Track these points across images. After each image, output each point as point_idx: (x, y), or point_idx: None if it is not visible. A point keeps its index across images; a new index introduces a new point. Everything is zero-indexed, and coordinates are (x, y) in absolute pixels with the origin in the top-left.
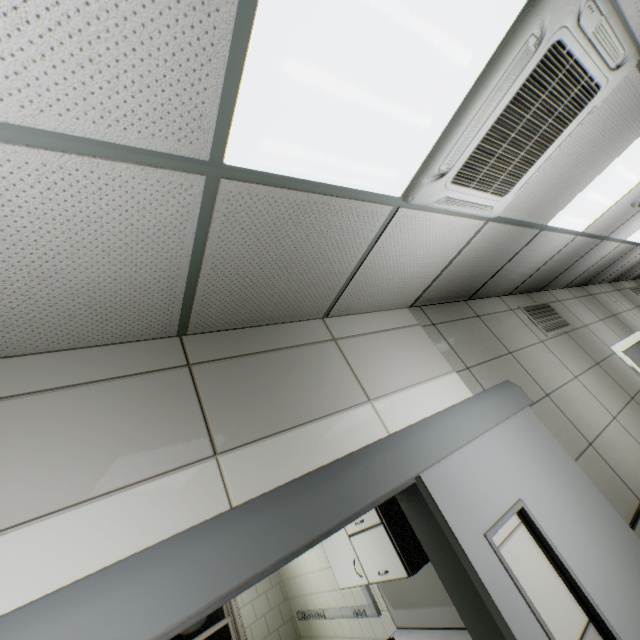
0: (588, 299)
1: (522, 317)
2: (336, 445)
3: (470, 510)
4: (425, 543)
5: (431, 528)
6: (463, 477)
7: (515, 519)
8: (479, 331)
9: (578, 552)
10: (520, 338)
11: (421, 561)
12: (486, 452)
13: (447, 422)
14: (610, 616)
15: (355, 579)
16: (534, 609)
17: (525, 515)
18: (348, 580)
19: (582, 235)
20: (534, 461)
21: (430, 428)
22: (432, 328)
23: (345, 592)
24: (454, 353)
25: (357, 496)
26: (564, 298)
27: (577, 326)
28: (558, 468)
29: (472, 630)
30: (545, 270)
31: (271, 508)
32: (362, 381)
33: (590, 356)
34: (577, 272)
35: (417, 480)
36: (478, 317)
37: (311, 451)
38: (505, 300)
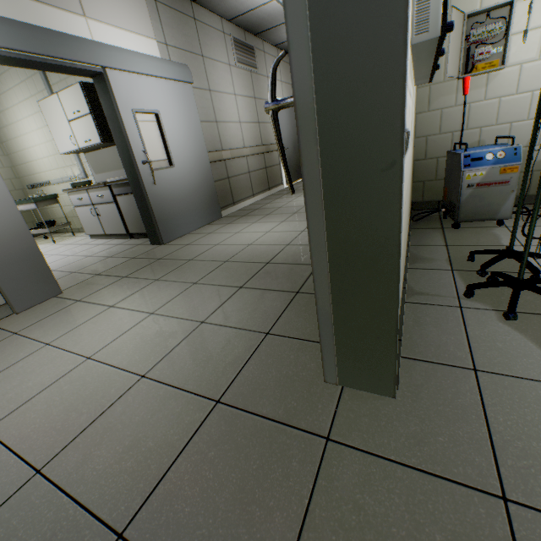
0: (286, 66)
1: (228, 43)
2: (55, 26)
3: (129, 99)
4: (104, 106)
5: (108, 98)
6: (132, 86)
7: (154, 119)
8: (189, 30)
9: (176, 140)
10: (216, 54)
11: (111, 140)
12: (151, 85)
13: (133, 57)
14: (175, 160)
15: (71, 148)
16: (143, 139)
17: (158, 118)
18: (67, 149)
19: (279, 3)
20: (177, 105)
21: (121, 53)
22: (153, 3)
23: (67, 169)
24: (162, 30)
25: (63, 52)
26: (270, 53)
27: (262, 74)
28: (188, 115)
29: (117, 142)
30: (256, 17)
31: (7, 25)
32: (82, 1)
33: (254, 93)
34: (283, 38)
35: (104, 72)
36: (195, 20)
37: (36, 19)
38: (224, 24)
